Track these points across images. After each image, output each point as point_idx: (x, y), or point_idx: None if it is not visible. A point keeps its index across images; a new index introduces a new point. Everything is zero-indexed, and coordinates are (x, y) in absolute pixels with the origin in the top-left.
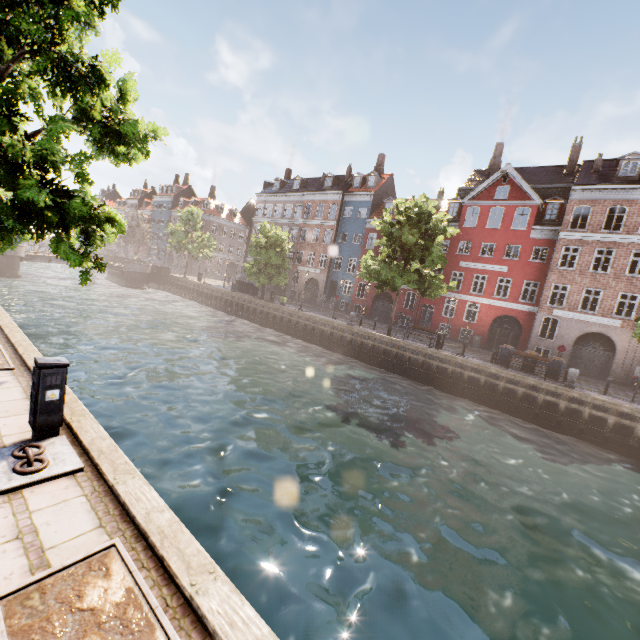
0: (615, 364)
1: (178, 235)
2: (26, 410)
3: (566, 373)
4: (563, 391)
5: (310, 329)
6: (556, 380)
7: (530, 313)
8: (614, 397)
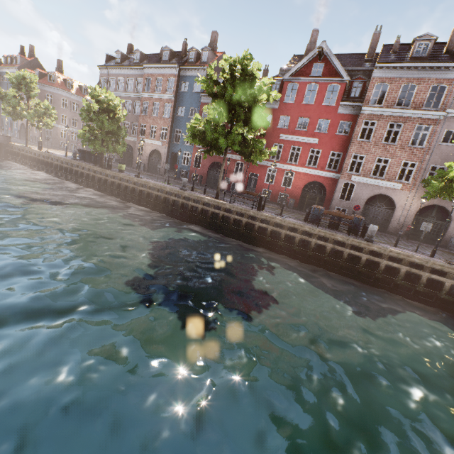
0: (393, 219)
1: (9, 99)
2: None
3: (365, 229)
4: (365, 245)
5: (145, 194)
6: (356, 235)
7: (333, 179)
8: (400, 247)
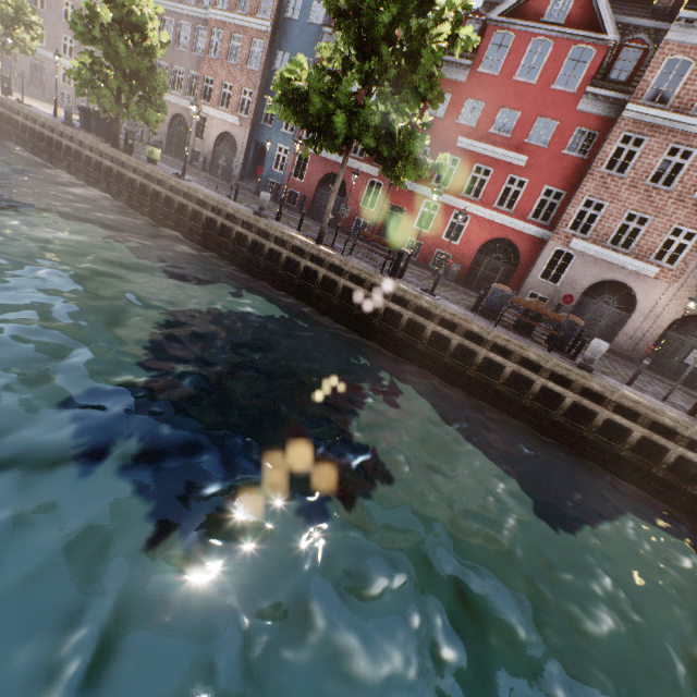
0: (626, 329)
1: None
2: None
3: (582, 344)
4: (578, 378)
5: (188, 213)
6: (561, 351)
7: (538, 240)
8: (634, 386)
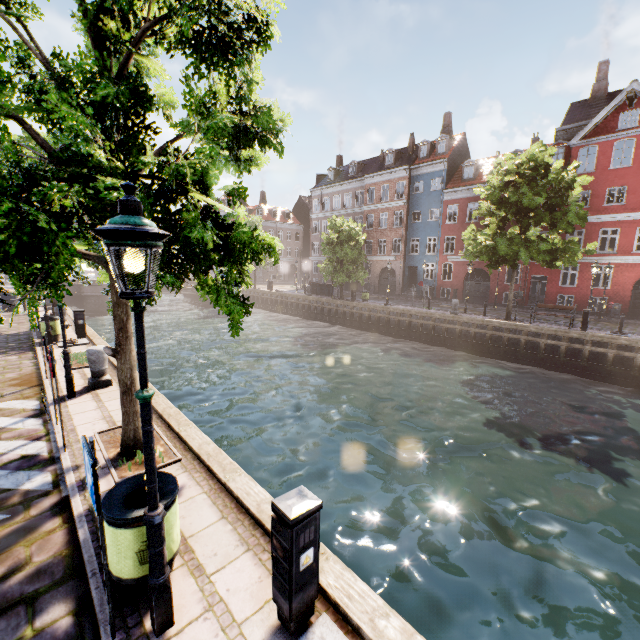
0: None
1: None
2: (235, 546)
3: None
4: None
5: (406, 325)
6: None
7: None
8: None
